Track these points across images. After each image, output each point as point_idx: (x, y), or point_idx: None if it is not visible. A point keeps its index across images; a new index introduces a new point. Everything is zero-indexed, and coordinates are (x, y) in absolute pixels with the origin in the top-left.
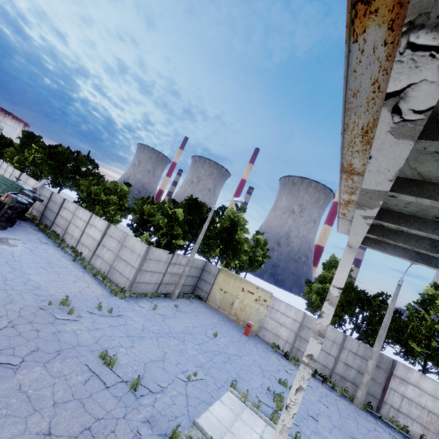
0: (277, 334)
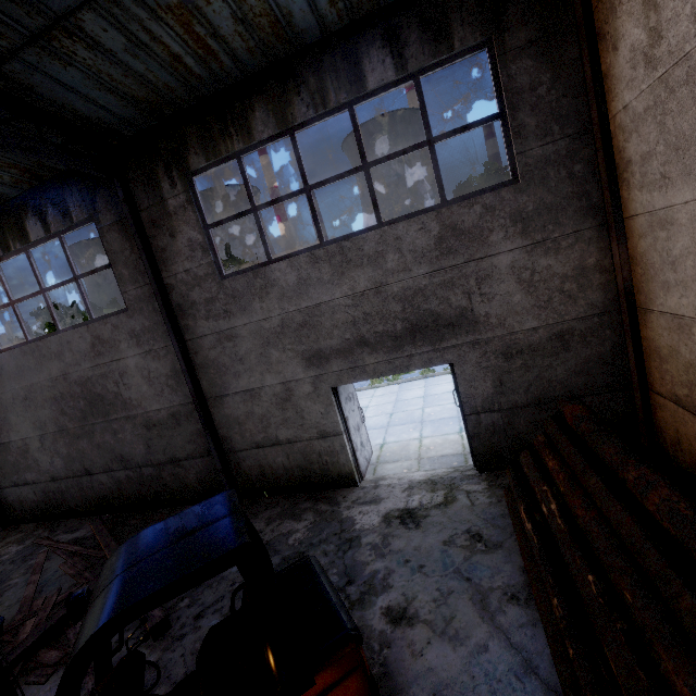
0: None
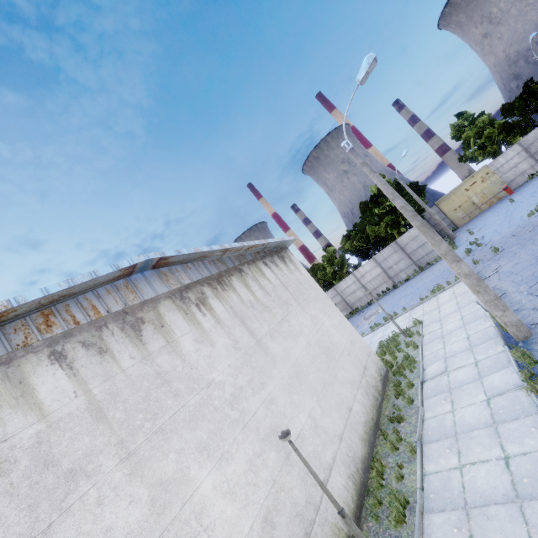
0: (521, 172)
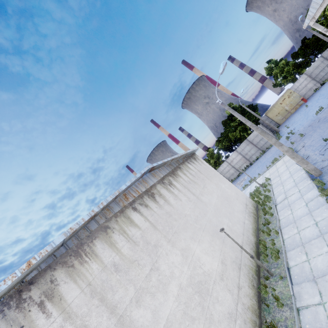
0: (309, 89)
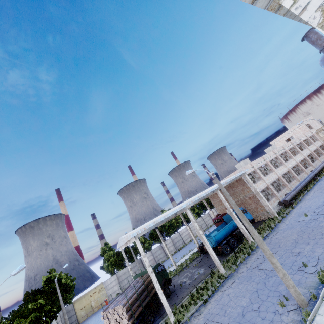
0: (114, 291)
